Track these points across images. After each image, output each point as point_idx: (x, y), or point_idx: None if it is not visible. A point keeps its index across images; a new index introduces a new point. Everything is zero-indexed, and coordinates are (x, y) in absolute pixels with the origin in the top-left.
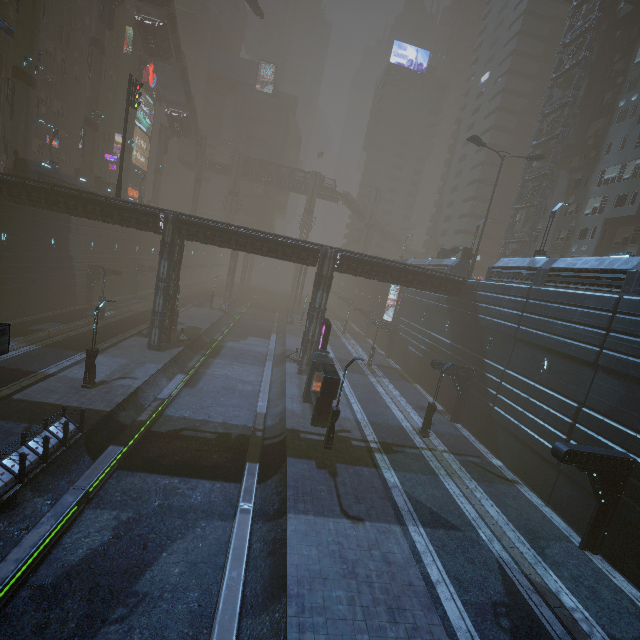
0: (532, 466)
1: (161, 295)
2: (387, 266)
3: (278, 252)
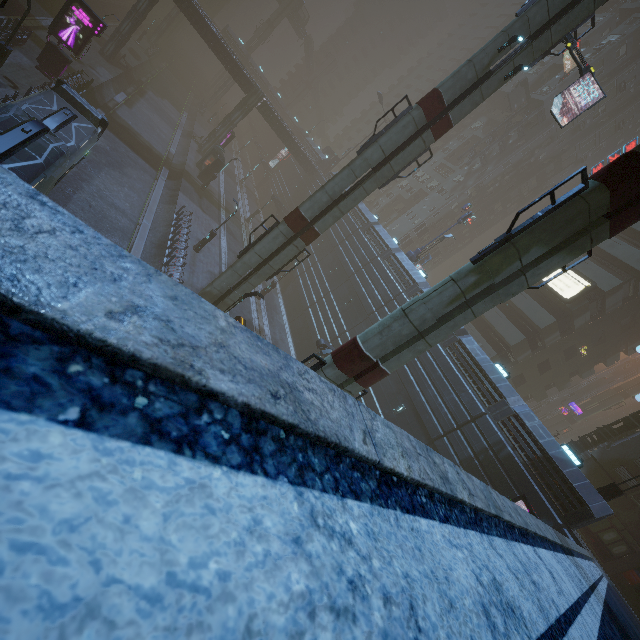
0: None
1: (130, 22)
2: (285, 129)
3: (229, 65)
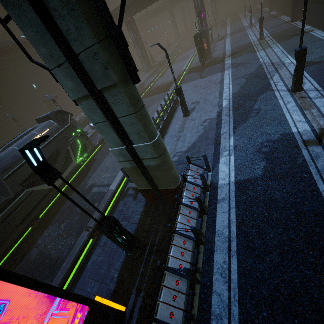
0: (321, 14)
1: (137, 48)
2: None
3: None
